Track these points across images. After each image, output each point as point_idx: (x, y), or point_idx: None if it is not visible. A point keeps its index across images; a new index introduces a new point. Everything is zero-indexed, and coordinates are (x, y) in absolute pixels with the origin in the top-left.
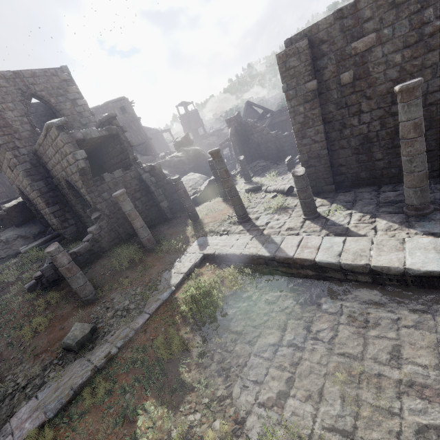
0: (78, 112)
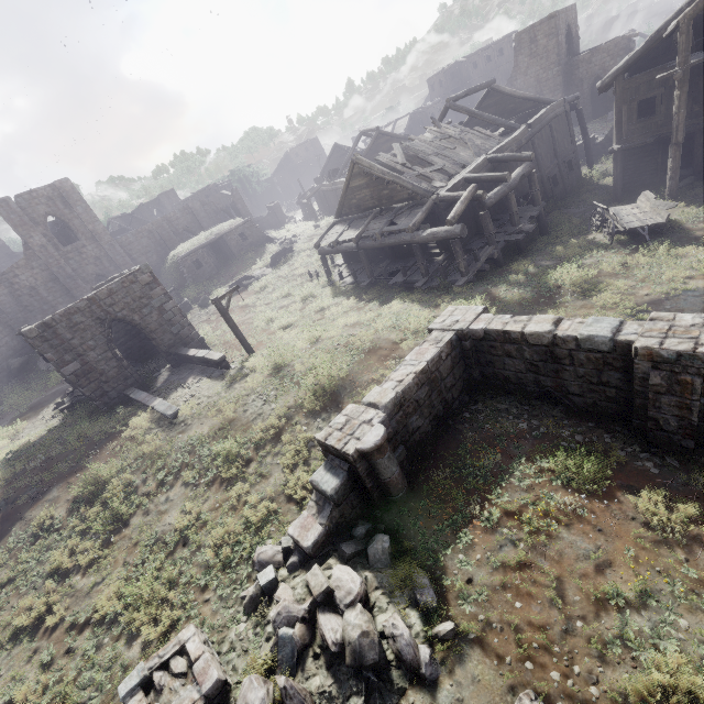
0: (576, 37)
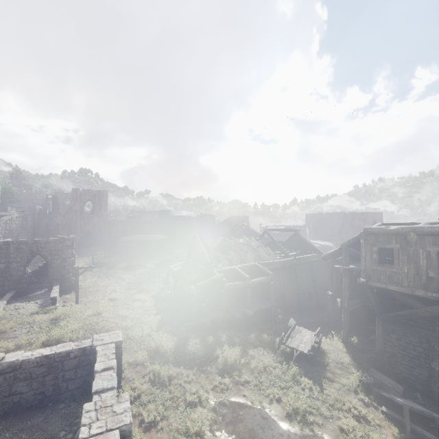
0: None
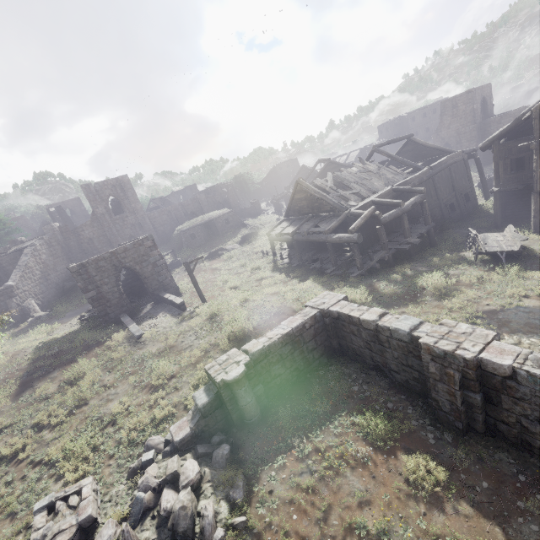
0: (490, 105)
